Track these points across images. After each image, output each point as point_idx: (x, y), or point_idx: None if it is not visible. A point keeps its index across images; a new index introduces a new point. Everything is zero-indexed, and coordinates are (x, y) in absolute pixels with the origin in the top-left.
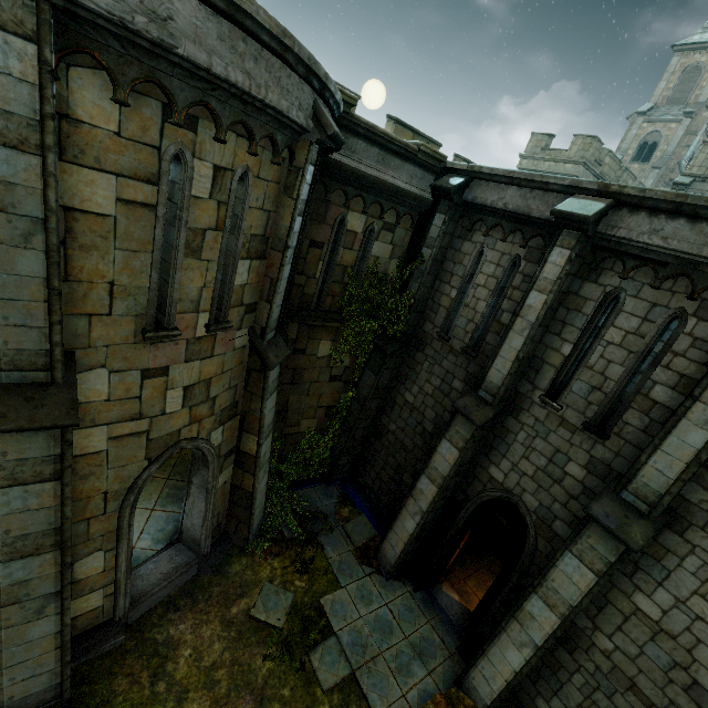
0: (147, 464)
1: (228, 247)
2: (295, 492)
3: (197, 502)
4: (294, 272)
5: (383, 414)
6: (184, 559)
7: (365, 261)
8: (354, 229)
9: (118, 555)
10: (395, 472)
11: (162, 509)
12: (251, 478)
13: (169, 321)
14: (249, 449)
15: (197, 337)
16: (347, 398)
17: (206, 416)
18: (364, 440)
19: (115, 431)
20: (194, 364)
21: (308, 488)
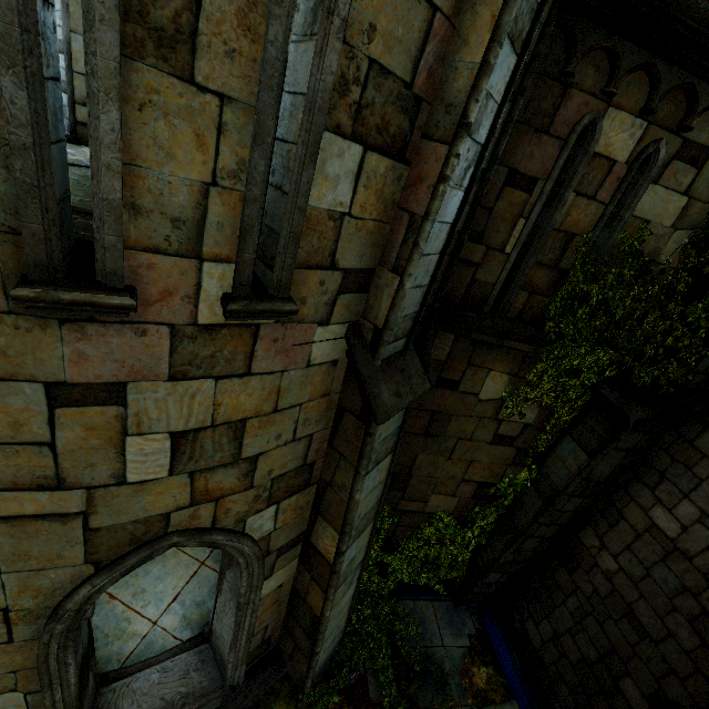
0: (93, 569)
1: (298, 83)
2: (402, 602)
3: (227, 609)
4: (466, 229)
5: (586, 526)
6: (203, 681)
7: (616, 227)
8: (610, 152)
9: (45, 707)
10: (600, 659)
11: (213, 566)
12: (321, 596)
13: (105, 266)
14: (323, 548)
15: (202, 325)
16: (519, 479)
17: (233, 490)
18: (535, 556)
19: (3, 506)
20: (197, 386)
21: (423, 599)
